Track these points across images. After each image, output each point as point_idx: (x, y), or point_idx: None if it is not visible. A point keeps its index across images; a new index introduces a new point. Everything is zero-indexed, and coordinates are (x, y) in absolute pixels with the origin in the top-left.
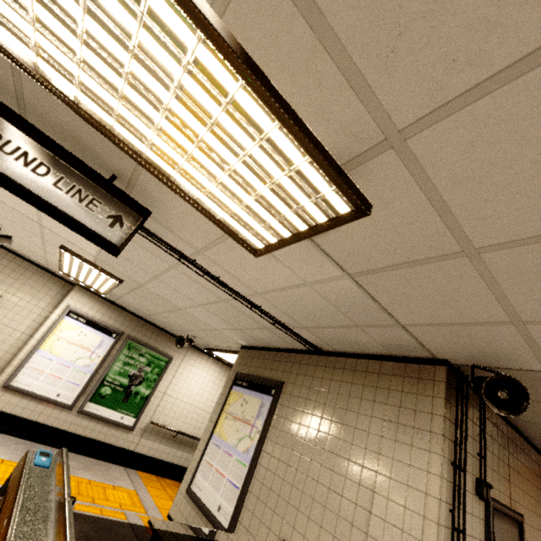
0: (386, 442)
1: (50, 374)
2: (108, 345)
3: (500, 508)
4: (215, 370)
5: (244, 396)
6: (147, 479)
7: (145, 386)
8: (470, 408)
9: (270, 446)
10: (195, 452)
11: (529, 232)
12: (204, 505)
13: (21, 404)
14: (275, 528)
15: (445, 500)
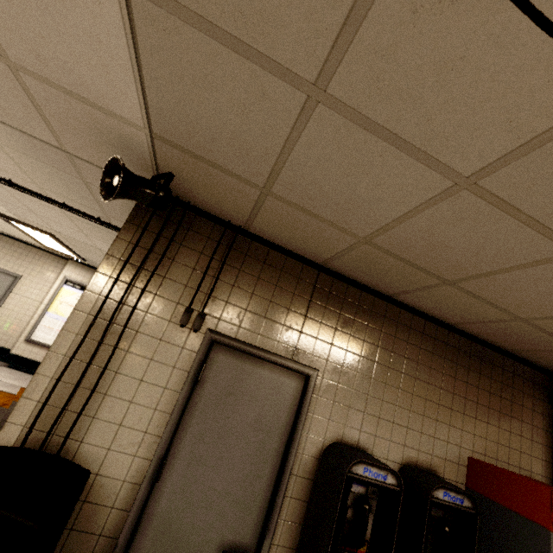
0: None
1: (58, 330)
2: None
3: (238, 346)
4: None
5: None
6: None
7: None
8: (199, 239)
9: None
10: None
11: None
12: None
13: (41, 353)
14: None
15: (89, 313)
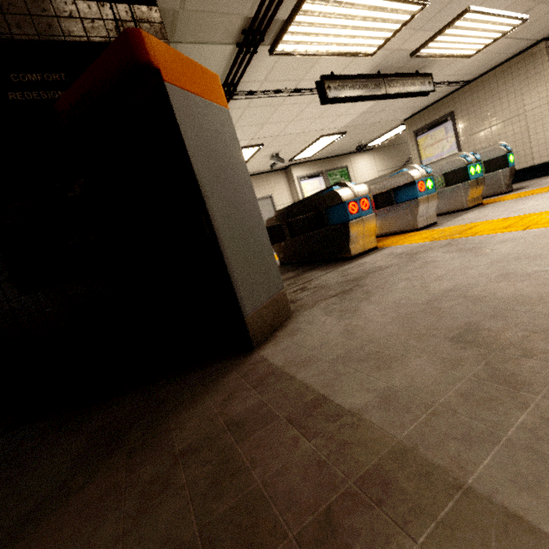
0: (524, 88)
1: None
2: (322, 181)
3: None
4: (366, 157)
5: (429, 135)
6: None
7: None
8: None
9: (463, 135)
10: None
11: None
12: None
13: None
14: None
15: None
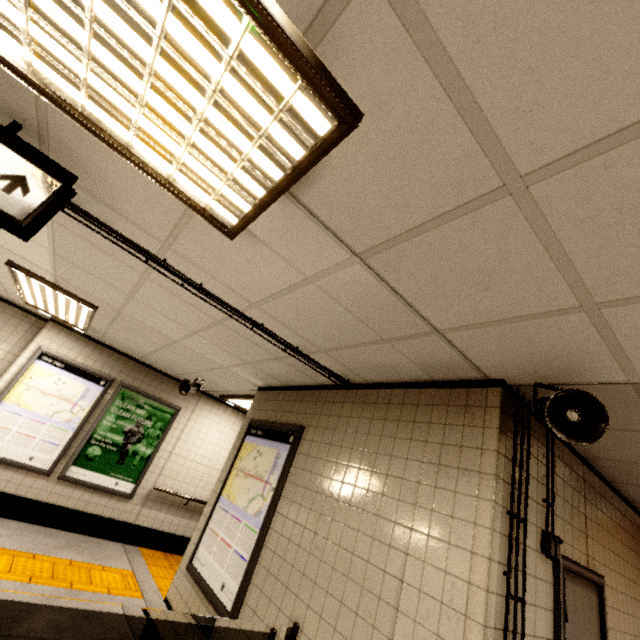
0: (424, 490)
1: (19, 432)
2: (95, 395)
3: (574, 568)
4: (236, 423)
5: (258, 446)
6: (151, 557)
7: (146, 444)
8: (534, 442)
9: (286, 506)
10: (200, 520)
11: (600, 128)
12: (205, 583)
13: None
14: (287, 608)
15: (498, 560)
